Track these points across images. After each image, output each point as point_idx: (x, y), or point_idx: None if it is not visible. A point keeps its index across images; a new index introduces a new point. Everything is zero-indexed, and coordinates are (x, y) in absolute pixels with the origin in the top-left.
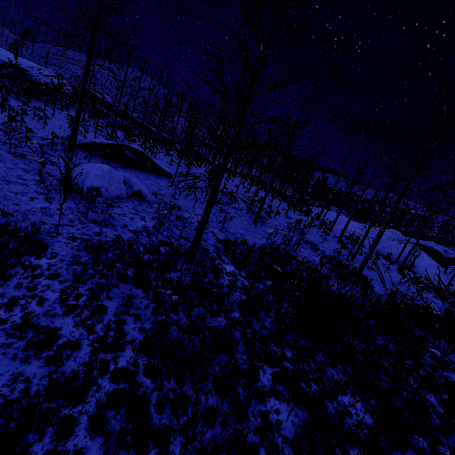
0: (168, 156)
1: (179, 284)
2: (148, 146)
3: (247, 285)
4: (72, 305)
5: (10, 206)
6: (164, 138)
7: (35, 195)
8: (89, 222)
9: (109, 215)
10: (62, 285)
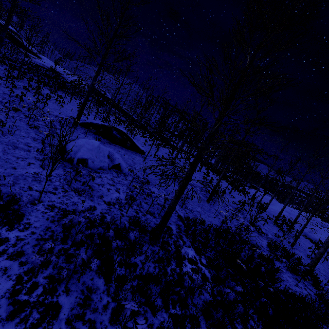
0: (143, 137)
1: (143, 275)
2: (129, 129)
3: (208, 277)
4: (22, 301)
5: (7, 169)
6: (141, 124)
7: (33, 161)
8: (71, 191)
9: (89, 186)
10: (21, 268)
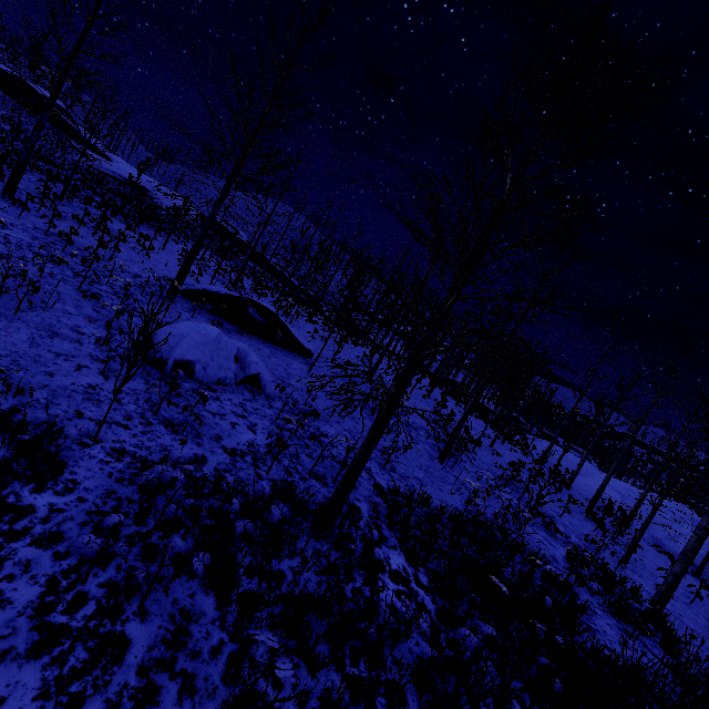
0: (311, 322)
1: (295, 594)
2: (283, 305)
3: (432, 610)
4: (57, 626)
5: (37, 376)
6: (308, 297)
7: (86, 362)
8: (158, 423)
9: (196, 415)
10: (56, 565)
